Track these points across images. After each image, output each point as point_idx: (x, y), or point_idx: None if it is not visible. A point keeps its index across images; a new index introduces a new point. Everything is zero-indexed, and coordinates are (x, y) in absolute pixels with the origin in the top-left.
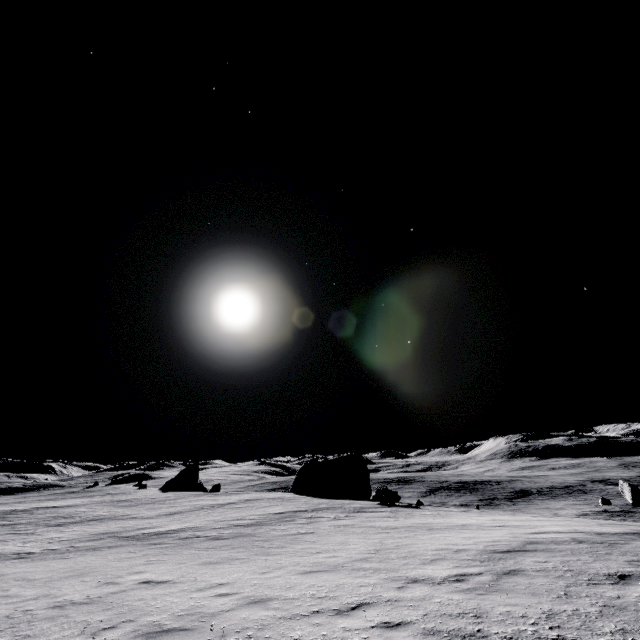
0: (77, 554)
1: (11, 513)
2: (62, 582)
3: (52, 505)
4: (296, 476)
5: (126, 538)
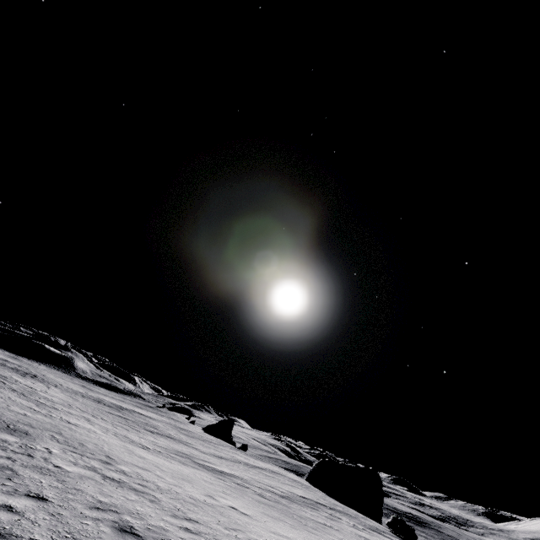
0: (176, 462)
1: (121, 408)
2: (182, 481)
3: (141, 412)
4: (313, 467)
5: (198, 464)
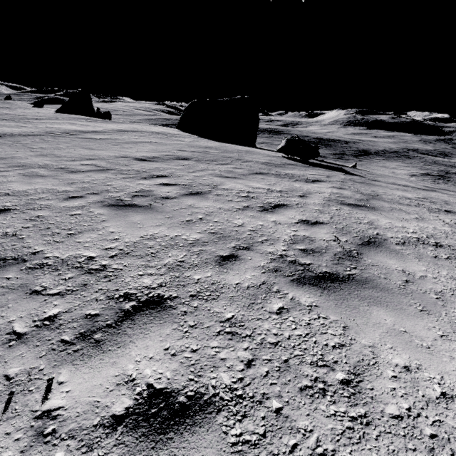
0: None
1: None
2: None
3: None
4: (183, 113)
5: None
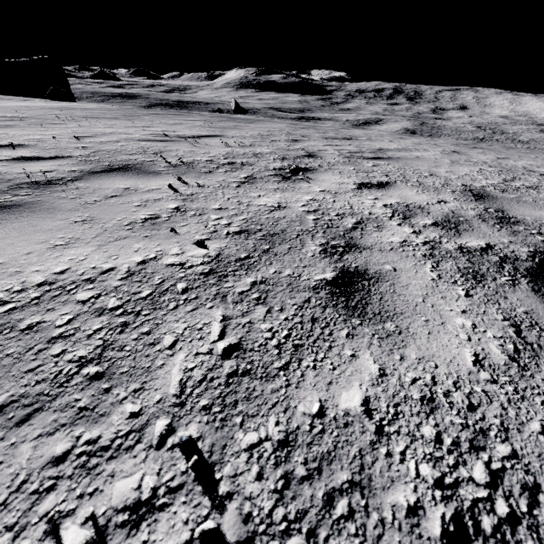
0: None
1: None
2: None
3: None
4: None
5: None
